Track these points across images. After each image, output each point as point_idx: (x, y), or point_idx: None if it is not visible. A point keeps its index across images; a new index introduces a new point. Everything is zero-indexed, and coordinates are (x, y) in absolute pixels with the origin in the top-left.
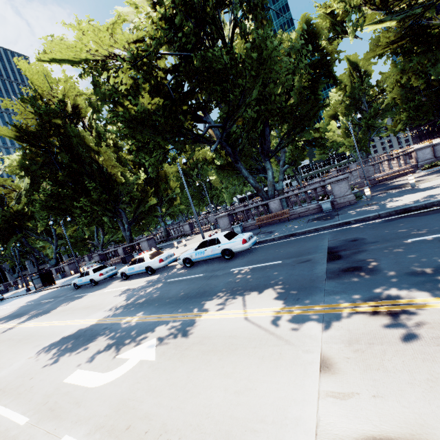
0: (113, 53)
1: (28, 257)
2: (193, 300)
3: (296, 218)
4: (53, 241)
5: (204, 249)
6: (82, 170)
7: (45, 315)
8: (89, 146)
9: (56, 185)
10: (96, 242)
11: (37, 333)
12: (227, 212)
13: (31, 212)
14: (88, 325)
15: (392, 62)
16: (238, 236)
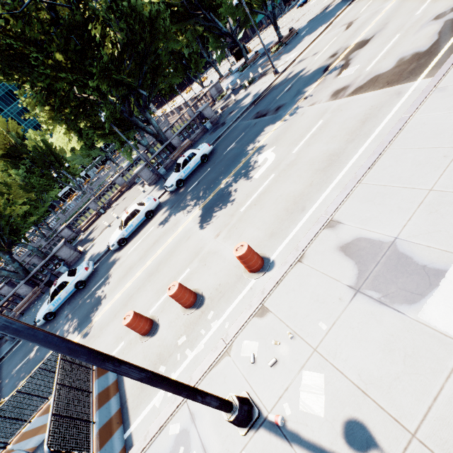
0: None
1: None
2: (239, 157)
3: (195, 143)
4: None
5: (188, 165)
6: None
7: (109, 296)
8: None
9: None
10: None
11: (155, 264)
12: (145, 163)
13: None
14: (198, 213)
15: None
16: (200, 147)
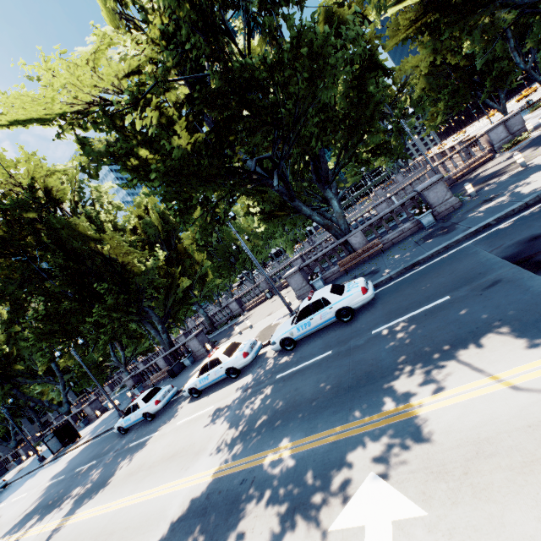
0: (100, 98)
1: (23, 413)
2: (364, 391)
3: (391, 246)
4: (56, 380)
5: (309, 319)
6: (84, 270)
7: (104, 491)
8: (85, 236)
9: (49, 301)
10: (116, 362)
11: (114, 525)
12: (298, 267)
13: (16, 350)
14: (203, 485)
15: (420, 45)
16: (349, 286)
